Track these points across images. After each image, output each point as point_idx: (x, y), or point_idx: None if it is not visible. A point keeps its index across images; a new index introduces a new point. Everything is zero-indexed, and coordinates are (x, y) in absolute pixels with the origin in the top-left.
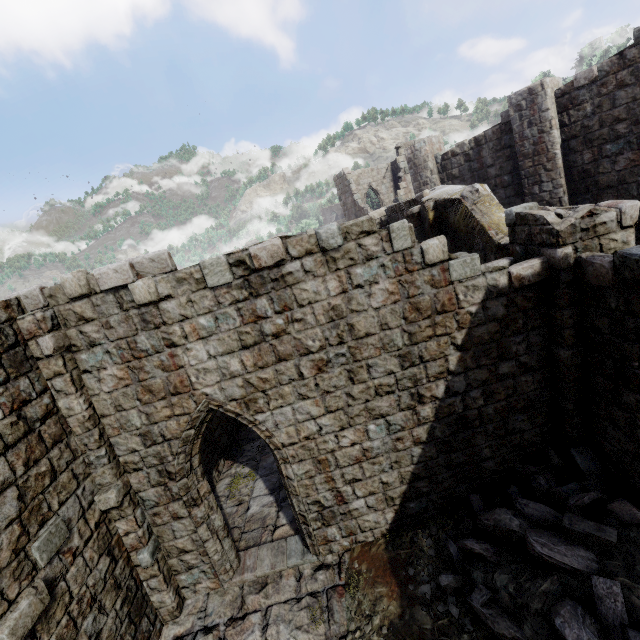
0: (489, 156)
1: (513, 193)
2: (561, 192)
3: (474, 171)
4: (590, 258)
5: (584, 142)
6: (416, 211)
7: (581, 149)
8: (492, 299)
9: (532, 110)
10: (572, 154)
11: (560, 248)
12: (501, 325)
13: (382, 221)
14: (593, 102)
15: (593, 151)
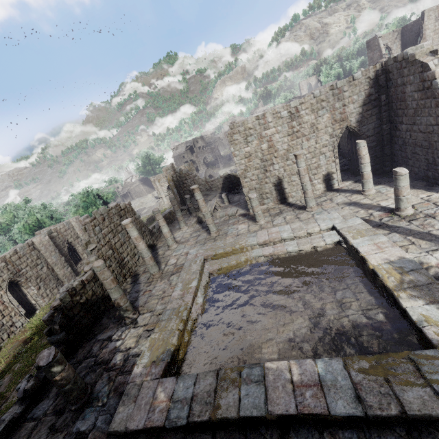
0: None
1: None
2: None
3: None
4: None
5: None
6: None
7: None
8: None
9: None
10: None
11: None
12: None
13: None
14: None
15: None
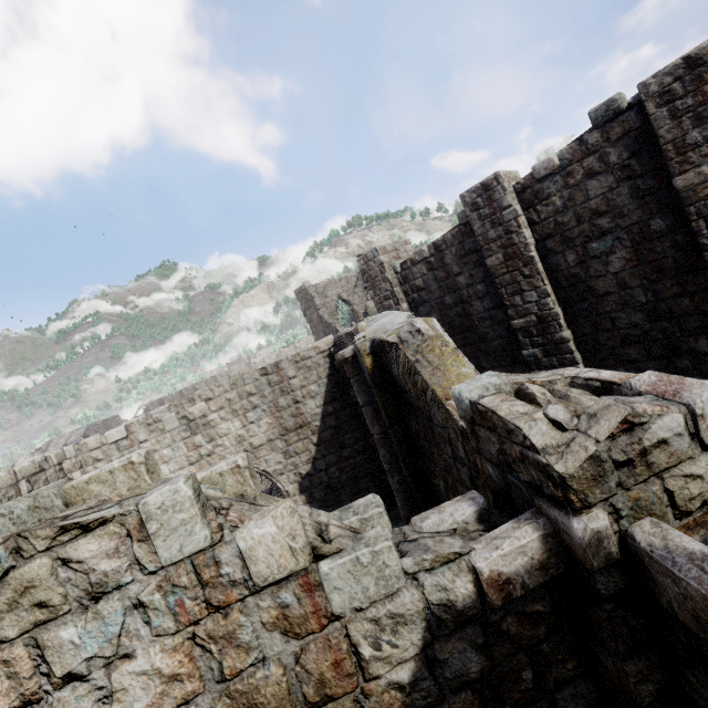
0: (454, 263)
1: (492, 305)
2: (550, 302)
3: (440, 281)
4: (662, 556)
5: (563, 241)
6: (349, 355)
7: (561, 249)
8: (446, 638)
9: (491, 208)
10: (552, 256)
11: (578, 516)
12: (483, 695)
13: (331, 353)
14: (562, 194)
15: (577, 251)
